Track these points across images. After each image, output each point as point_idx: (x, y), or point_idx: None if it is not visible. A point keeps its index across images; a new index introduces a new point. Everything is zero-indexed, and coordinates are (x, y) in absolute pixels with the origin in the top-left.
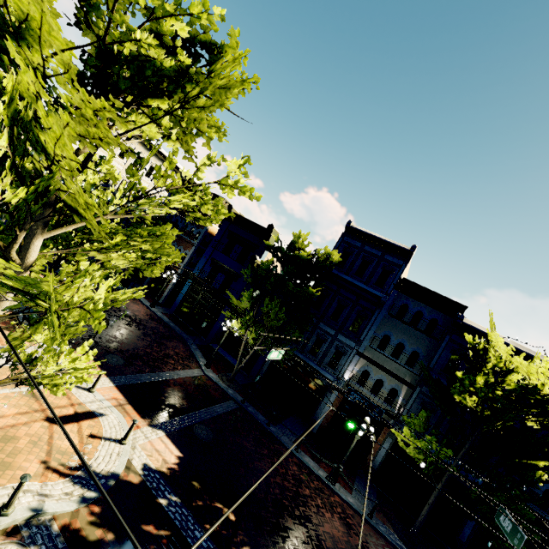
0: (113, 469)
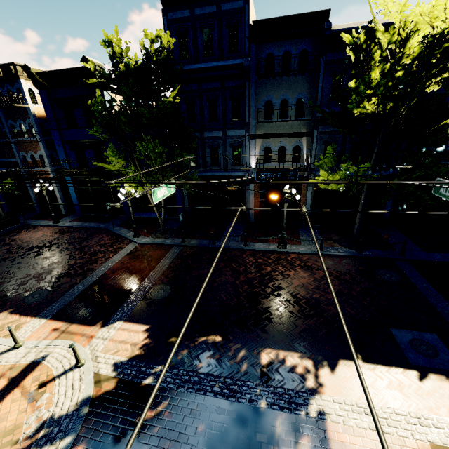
0: (81, 397)
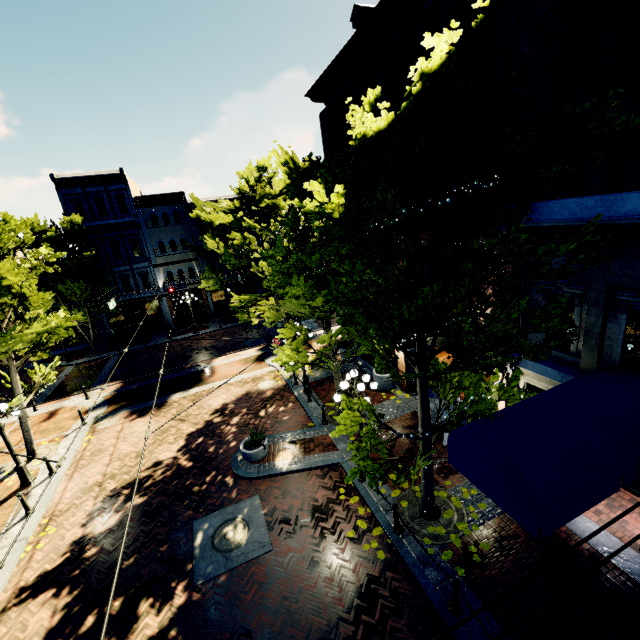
0: (100, 401)
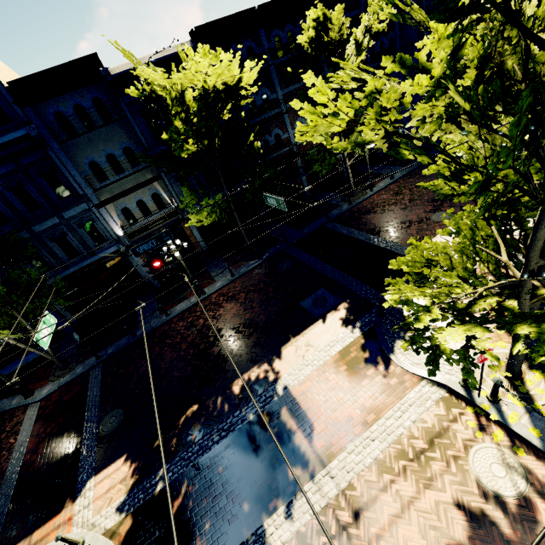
0: None
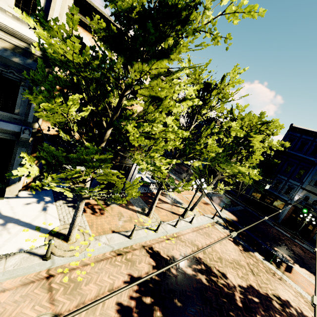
0: (223, 217)
